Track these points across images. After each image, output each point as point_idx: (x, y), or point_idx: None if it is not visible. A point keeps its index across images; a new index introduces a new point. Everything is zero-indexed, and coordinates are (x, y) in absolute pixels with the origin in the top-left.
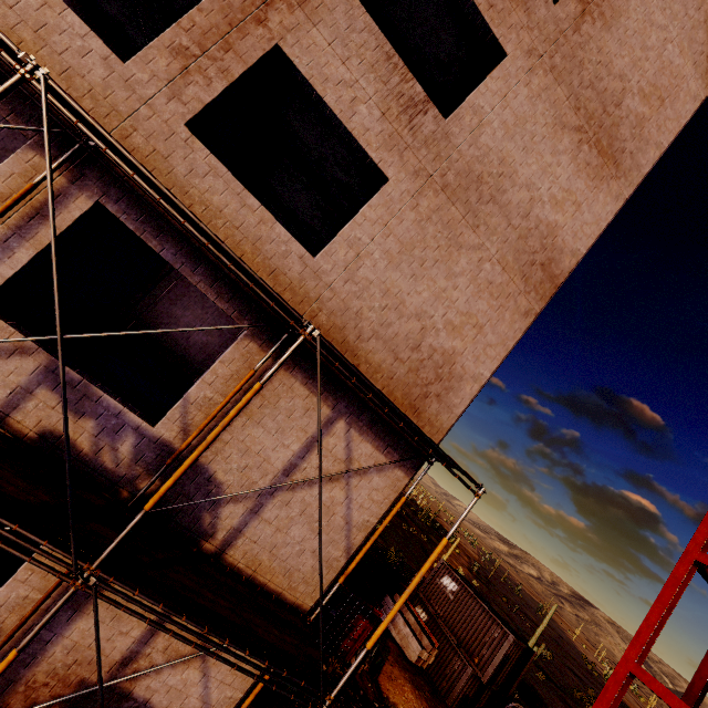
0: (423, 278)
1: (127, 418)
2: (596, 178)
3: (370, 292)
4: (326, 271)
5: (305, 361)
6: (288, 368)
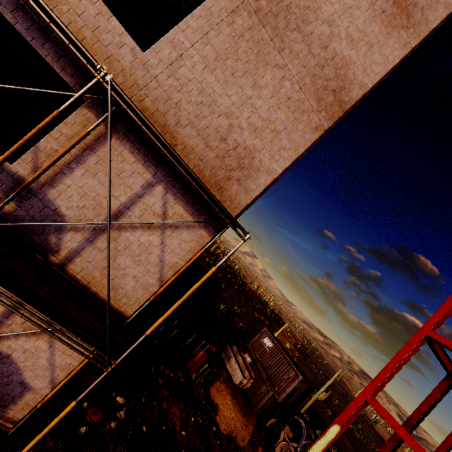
0: (233, 84)
1: None
2: (389, 25)
3: (188, 88)
4: (153, 65)
5: (133, 134)
6: (119, 138)
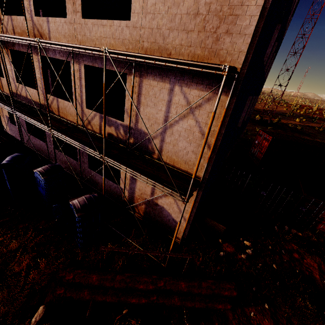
0: None
1: (118, 122)
2: None
3: (157, 10)
4: (137, 21)
5: (149, 69)
6: (145, 77)
